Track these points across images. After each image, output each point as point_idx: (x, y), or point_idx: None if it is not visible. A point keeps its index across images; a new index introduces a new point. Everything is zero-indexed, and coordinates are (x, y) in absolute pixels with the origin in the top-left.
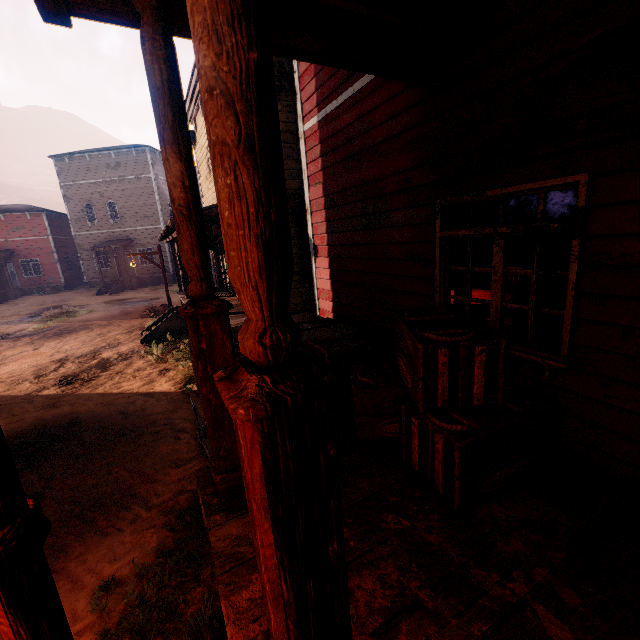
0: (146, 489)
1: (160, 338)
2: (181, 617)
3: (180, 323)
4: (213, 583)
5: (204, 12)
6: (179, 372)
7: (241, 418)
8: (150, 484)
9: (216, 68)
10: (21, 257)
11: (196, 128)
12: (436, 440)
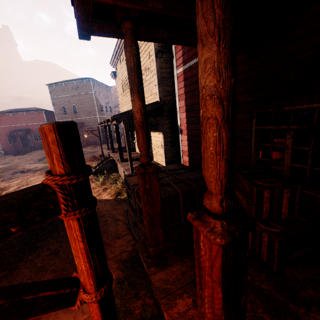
0: (106, 249)
1: (101, 172)
2: (133, 315)
3: (110, 165)
4: (145, 299)
5: (213, 63)
6: (112, 190)
7: (217, 243)
8: (107, 247)
9: (216, 86)
10: (33, 132)
11: (116, 70)
12: (263, 236)
